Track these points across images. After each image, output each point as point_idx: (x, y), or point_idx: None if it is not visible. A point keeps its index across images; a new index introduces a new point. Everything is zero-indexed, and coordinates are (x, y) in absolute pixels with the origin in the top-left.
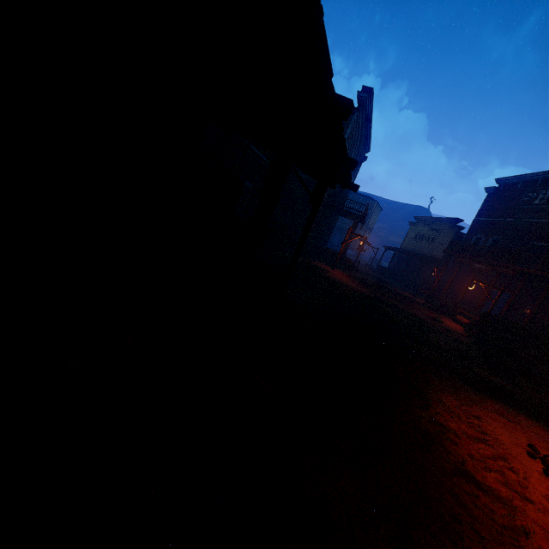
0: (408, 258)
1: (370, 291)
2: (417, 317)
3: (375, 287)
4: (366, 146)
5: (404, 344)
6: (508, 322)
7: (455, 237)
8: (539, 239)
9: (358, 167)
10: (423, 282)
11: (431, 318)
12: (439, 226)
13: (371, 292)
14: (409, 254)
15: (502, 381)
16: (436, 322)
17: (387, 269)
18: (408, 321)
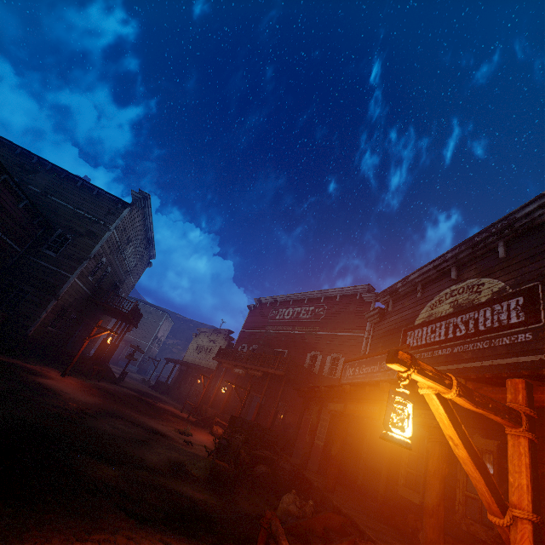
0: (186, 369)
1: (104, 401)
2: (154, 430)
3: (123, 399)
4: (151, 251)
5: (62, 465)
6: (250, 423)
7: (228, 347)
8: (280, 346)
9: (142, 270)
10: (195, 394)
11: (178, 431)
12: (216, 336)
13: (103, 403)
14: (187, 364)
15: (212, 497)
16: (180, 435)
17: (164, 384)
18: (129, 434)
